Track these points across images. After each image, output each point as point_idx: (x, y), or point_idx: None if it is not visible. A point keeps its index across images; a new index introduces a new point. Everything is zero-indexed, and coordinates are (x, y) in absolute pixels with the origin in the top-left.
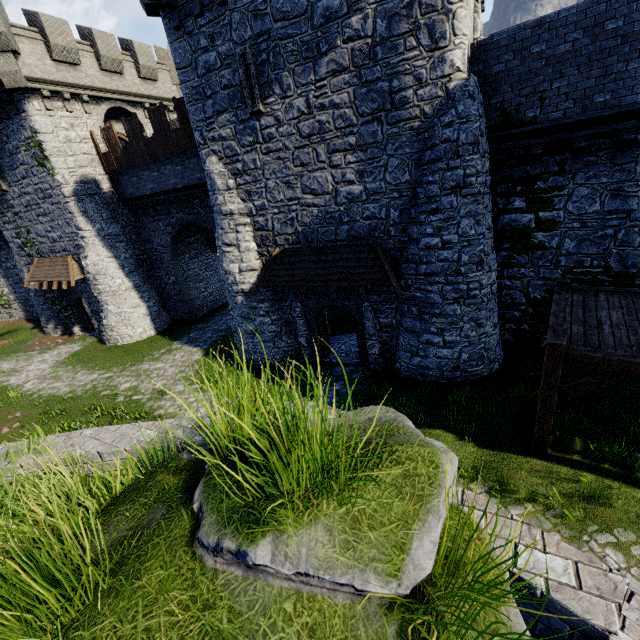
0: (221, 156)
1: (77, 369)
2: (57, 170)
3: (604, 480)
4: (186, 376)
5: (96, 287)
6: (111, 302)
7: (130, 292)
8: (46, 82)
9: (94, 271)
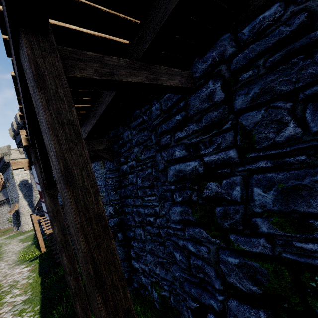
0: (32, 174)
1: (4, 239)
2: (15, 179)
3: (38, 251)
4: (21, 238)
5: (20, 212)
6: (23, 216)
7: (30, 212)
8: (17, 159)
9: (20, 206)
